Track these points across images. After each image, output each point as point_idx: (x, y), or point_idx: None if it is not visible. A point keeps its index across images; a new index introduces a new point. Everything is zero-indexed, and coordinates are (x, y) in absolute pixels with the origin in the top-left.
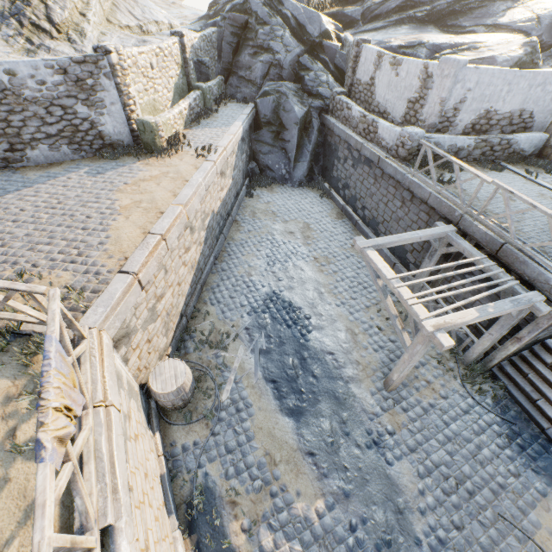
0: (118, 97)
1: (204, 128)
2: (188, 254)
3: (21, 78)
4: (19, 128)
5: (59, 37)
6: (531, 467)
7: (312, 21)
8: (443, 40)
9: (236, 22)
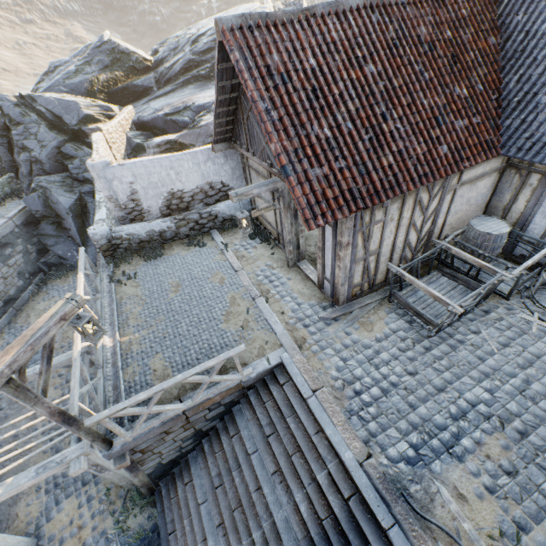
0: None
1: None
2: None
3: None
4: None
5: None
6: None
7: (70, 110)
8: (208, 99)
9: None
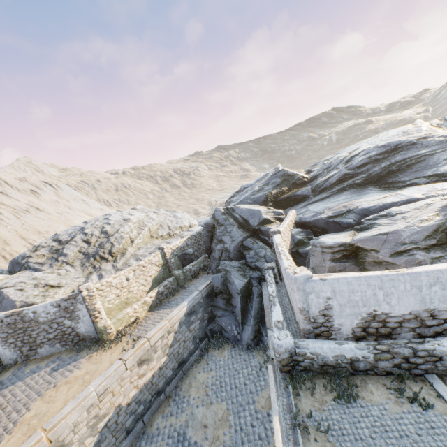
0: (87, 312)
1: (160, 310)
2: None
3: (39, 313)
4: (36, 337)
5: (111, 259)
6: None
7: (254, 215)
8: (372, 202)
9: (209, 226)
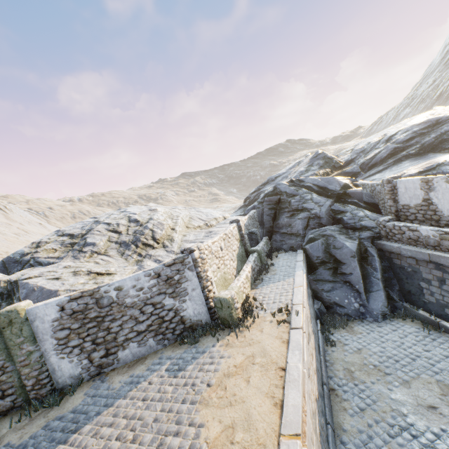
0: (198, 283)
1: (269, 284)
2: None
3: (125, 290)
4: (116, 333)
5: (157, 246)
6: None
7: (330, 182)
8: None
9: (271, 201)
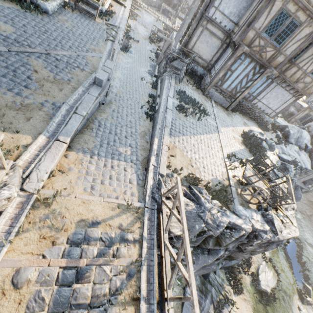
0: None
1: None
2: None
3: None
4: None
5: None
6: None
7: None
8: None
9: None
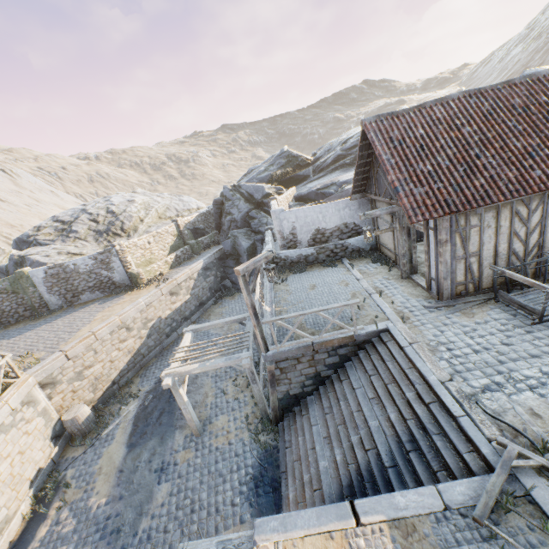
0: (121, 264)
1: (181, 267)
2: (124, 344)
3: (79, 265)
4: (77, 286)
5: (124, 235)
6: (251, 500)
7: (258, 191)
8: (350, 177)
9: (218, 203)
